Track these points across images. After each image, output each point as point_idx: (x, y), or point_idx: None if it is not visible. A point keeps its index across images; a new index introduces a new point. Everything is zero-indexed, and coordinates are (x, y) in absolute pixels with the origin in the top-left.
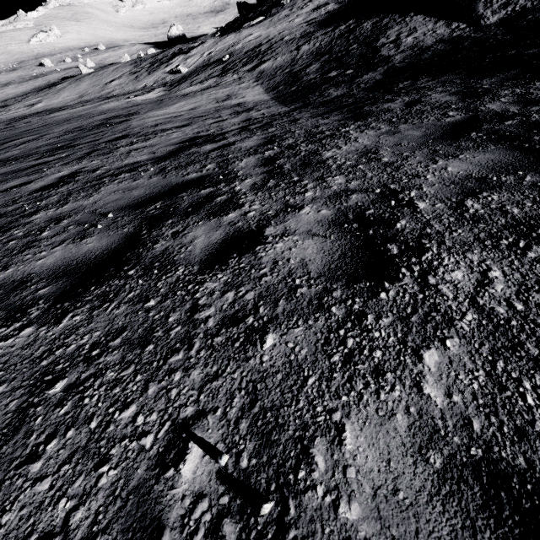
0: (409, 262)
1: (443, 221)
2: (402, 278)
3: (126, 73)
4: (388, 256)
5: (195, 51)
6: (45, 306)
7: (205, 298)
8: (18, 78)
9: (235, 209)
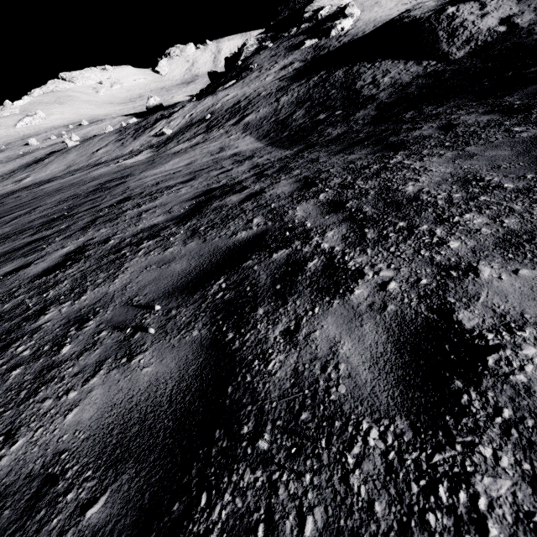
0: None
1: None
2: None
3: (112, 141)
4: None
5: (176, 115)
6: None
7: None
8: (6, 158)
9: (356, 280)
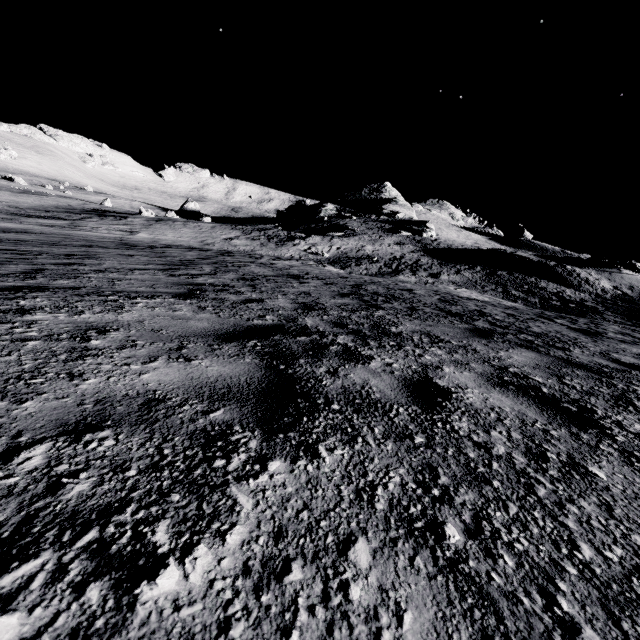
0: None
1: None
2: None
3: (241, 236)
4: None
5: (312, 241)
6: None
7: None
8: None
9: None
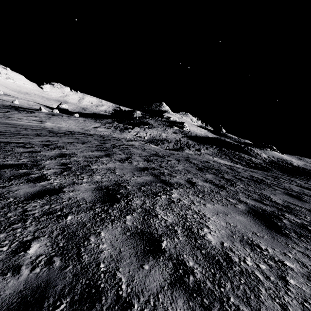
0: None
1: None
2: None
3: (101, 126)
4: None
5: (136, 130)
6: None
7: None
8: None
9: None
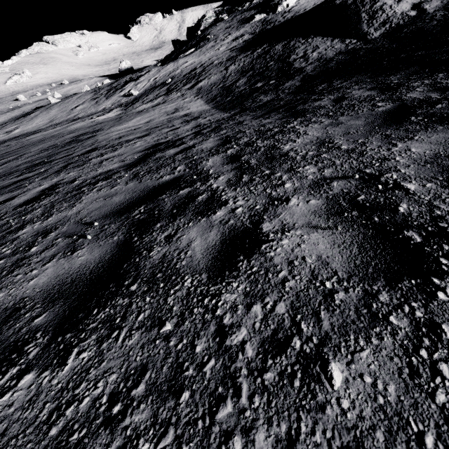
0: (443, 251)
1: (446, 201)
2: (448, 270)
3: (88, 100)
4: (413, 244)
5: (143, 78)
6: (45, 341)
7: (229, 315)
8: None
9: (221, 207)
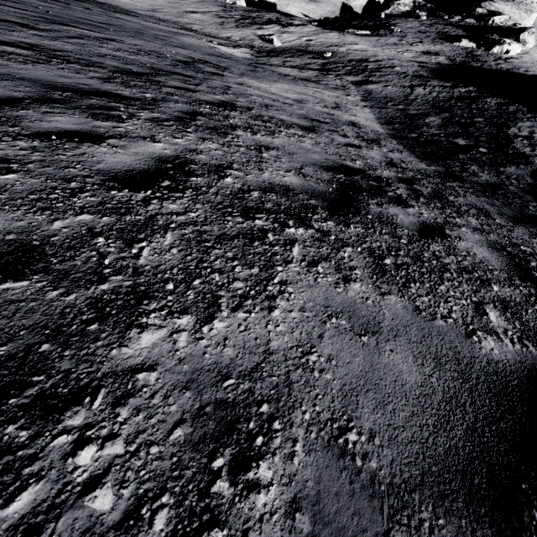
0: None
1: None
2: None
3: (211, 12)
4: None
5: (293, 29)
6: None
7: None
8: None
9: None
